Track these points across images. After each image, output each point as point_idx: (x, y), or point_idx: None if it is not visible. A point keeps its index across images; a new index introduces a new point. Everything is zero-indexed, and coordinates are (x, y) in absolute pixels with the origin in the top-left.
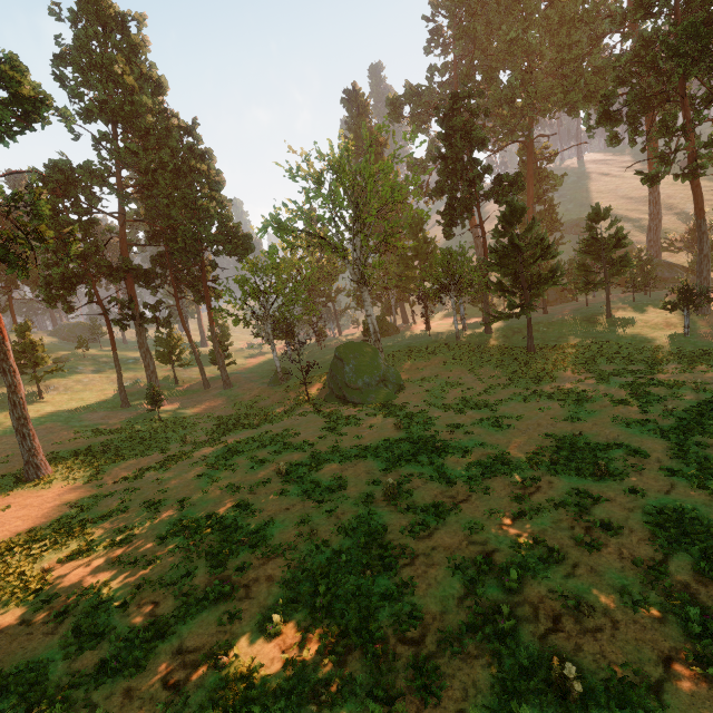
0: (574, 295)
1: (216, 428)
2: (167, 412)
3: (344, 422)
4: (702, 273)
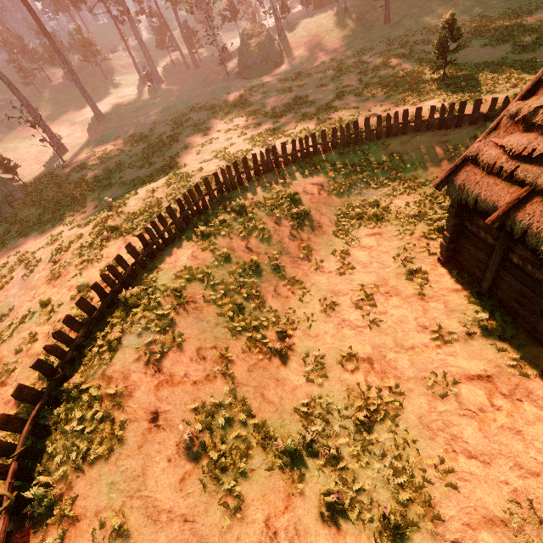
0: None
1: (178, 97)
2: (161, 88)
3: (223, 91)
4: None
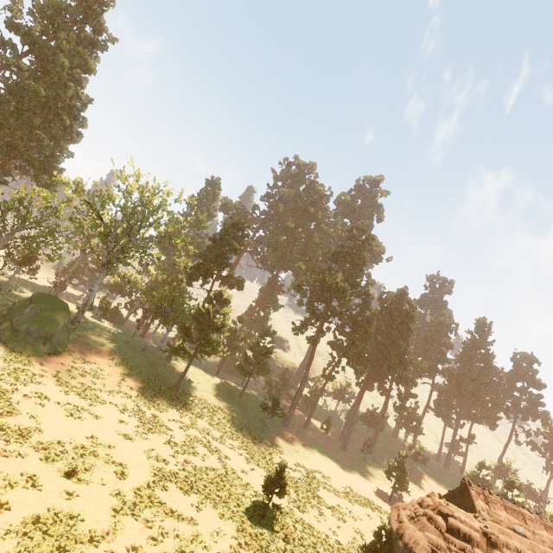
0: (233, 370)
1: None
2: None
3: None
4: (295, 400)
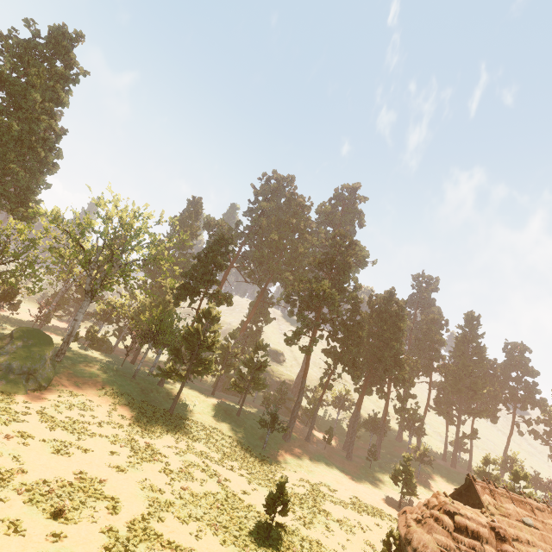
0: (228, 389)
1: None
2: None
3: None
4: (294, 412)
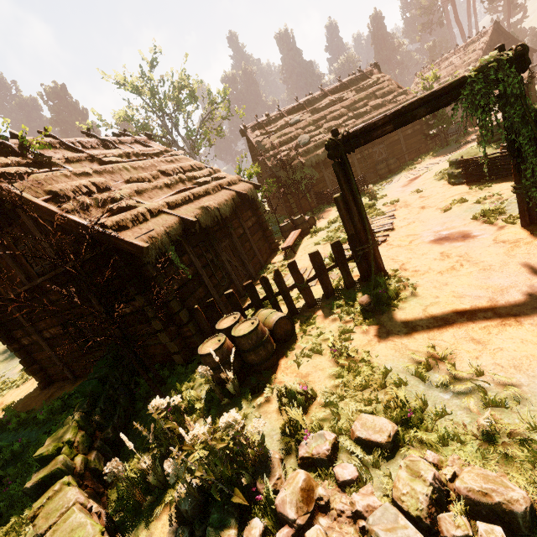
0: None
1: None
2: None
3: None
4: None
